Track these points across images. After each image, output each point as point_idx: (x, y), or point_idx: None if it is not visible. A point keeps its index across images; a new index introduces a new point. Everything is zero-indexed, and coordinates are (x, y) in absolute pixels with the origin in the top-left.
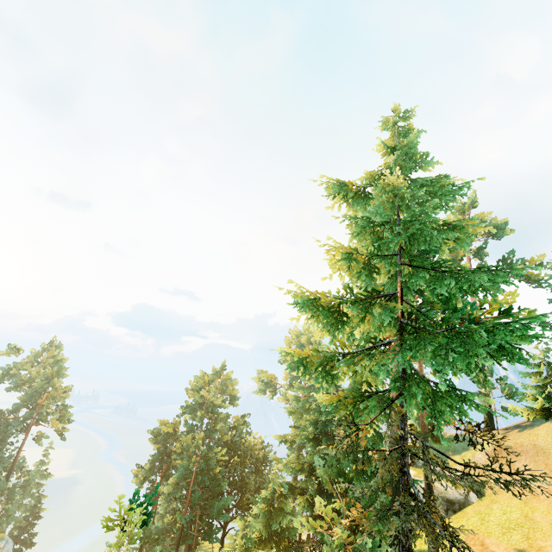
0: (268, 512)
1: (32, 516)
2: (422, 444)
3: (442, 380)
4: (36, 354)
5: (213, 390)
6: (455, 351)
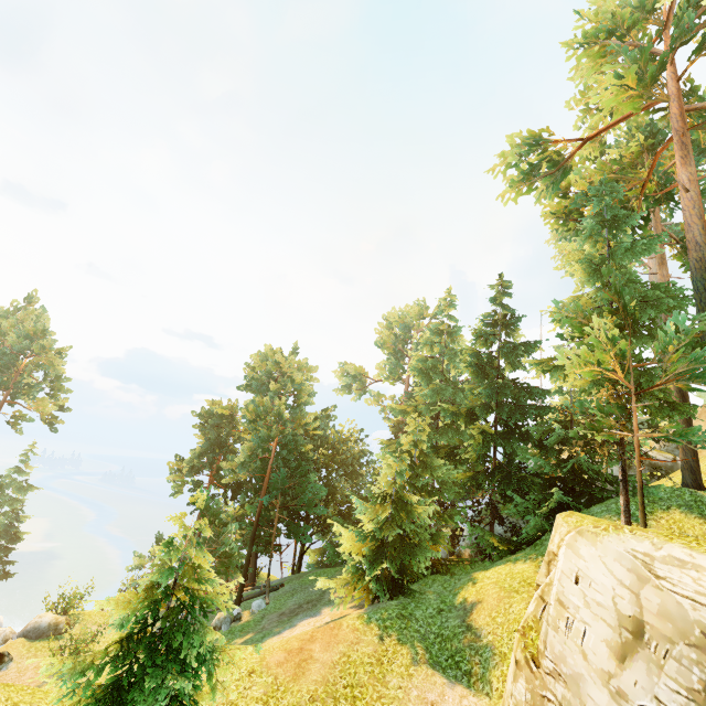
0: (409, 468)
1: (6, 537)
2: None
3: None
4: (6, 312)
5: None
6: None
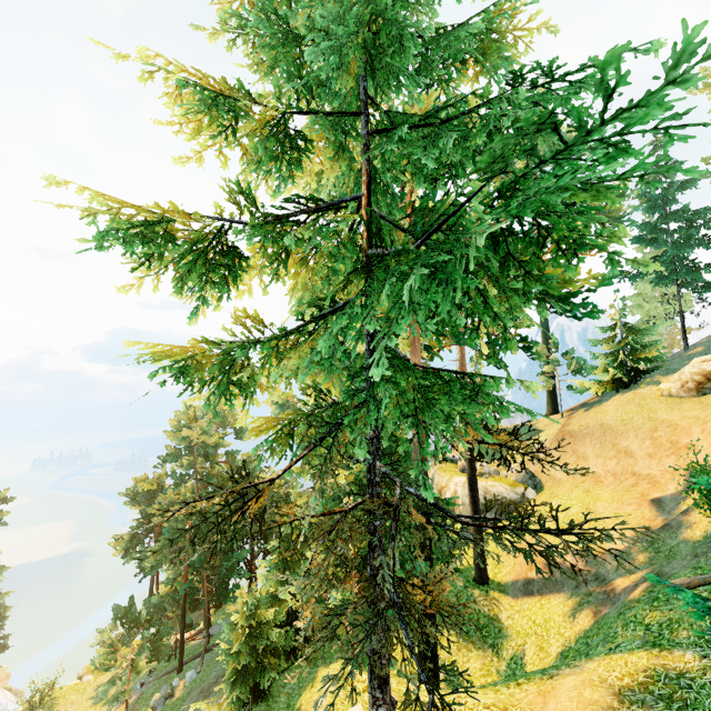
0: (283, 563)
1: None
2: (399, 493)
3: (383, 357)
4: None
5: (204, 426)
6: (436, 278)
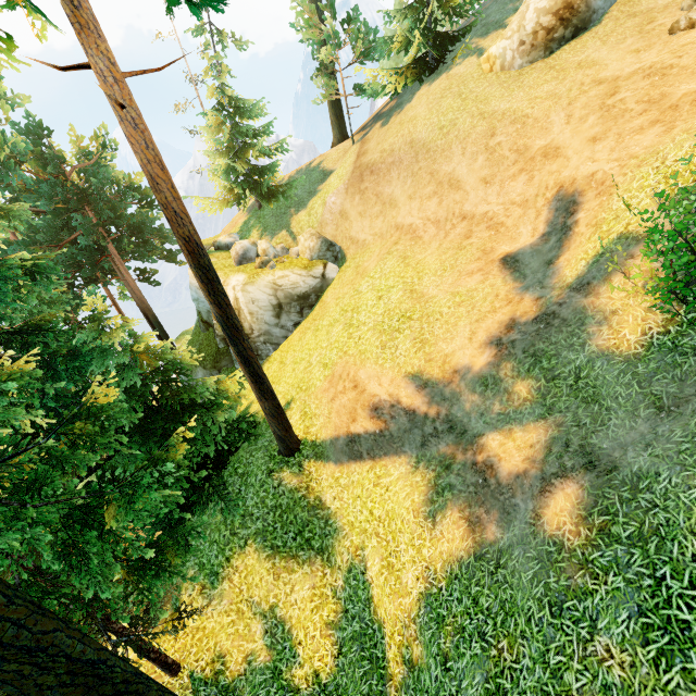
0: None
1: None
2: None
3: None
4: None
5: None
6: None
